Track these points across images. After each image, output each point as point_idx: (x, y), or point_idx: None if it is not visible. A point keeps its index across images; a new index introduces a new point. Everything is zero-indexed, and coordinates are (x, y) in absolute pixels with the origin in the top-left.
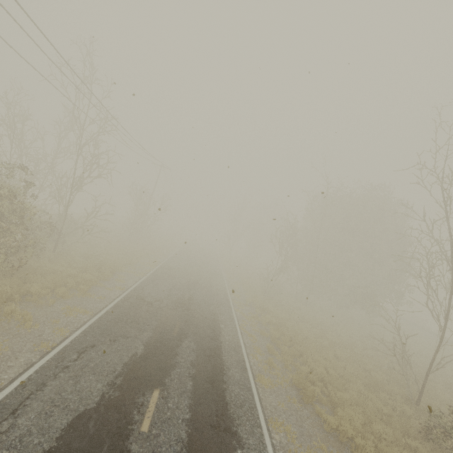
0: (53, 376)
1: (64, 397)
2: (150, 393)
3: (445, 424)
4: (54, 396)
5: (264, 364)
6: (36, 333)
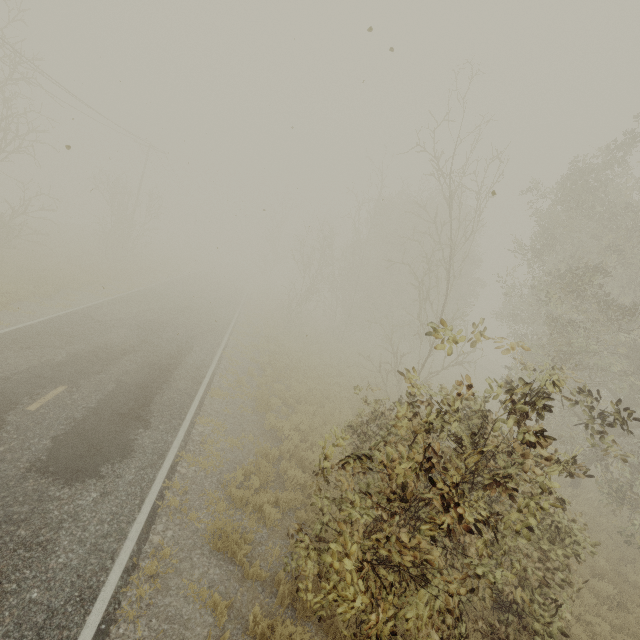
0: None
1: None
2: (53, 388)
3: None
4: None
5: (233, 383)
6: None
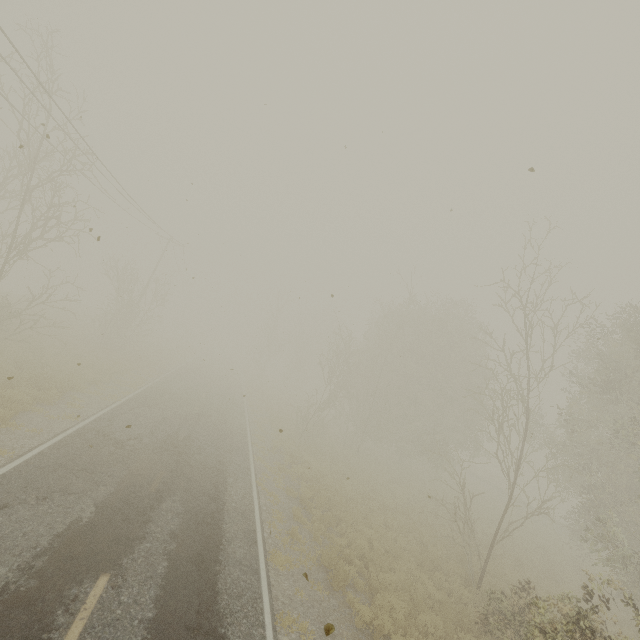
0: None
1: None
2: (92, 581)
3: (505, 609)
4: None
5: (284, 535)
6: None
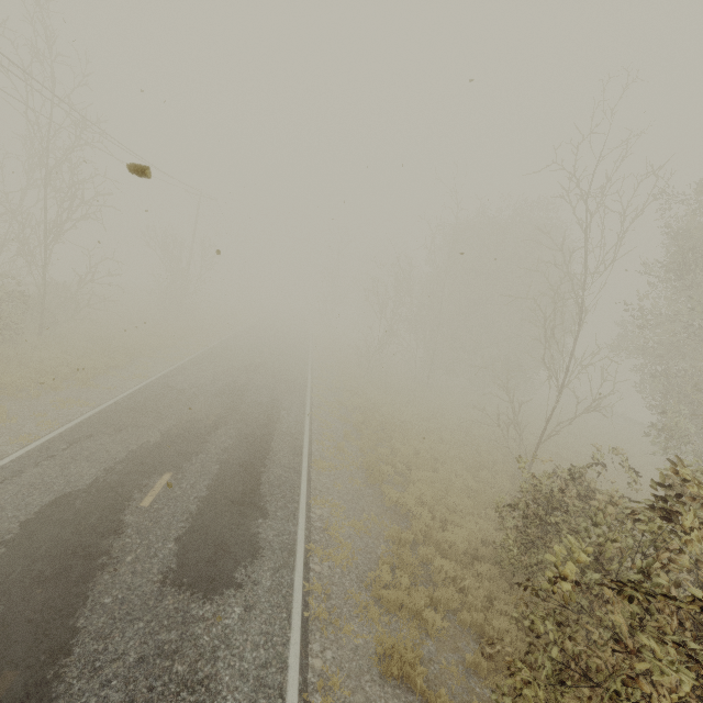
0: (34, 464)
1: (46, 481)
2: (159, 476)
3: None
4: (35, 481)
5: (332, 450)
6: (14, 427)
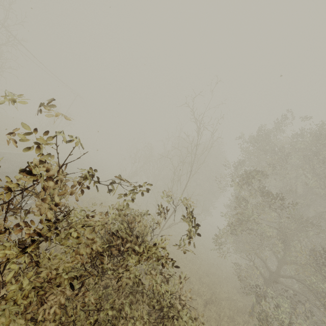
0: None
1: None
2: None
3: None
4: None
5: None
6: None
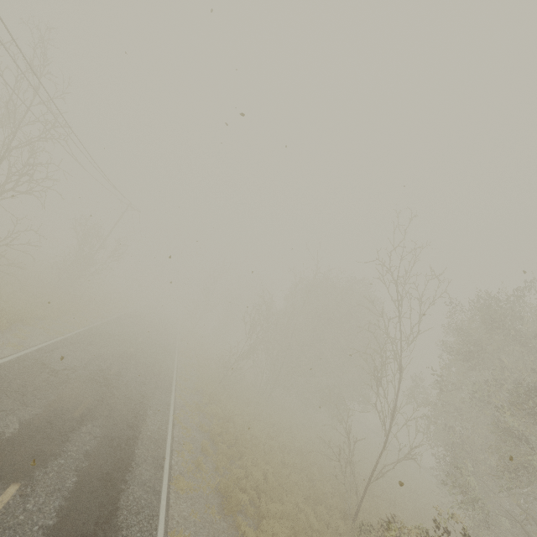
0: None
1: None
2: (2, 489)
3: None
4: None
5: (190, 464)
6: None
